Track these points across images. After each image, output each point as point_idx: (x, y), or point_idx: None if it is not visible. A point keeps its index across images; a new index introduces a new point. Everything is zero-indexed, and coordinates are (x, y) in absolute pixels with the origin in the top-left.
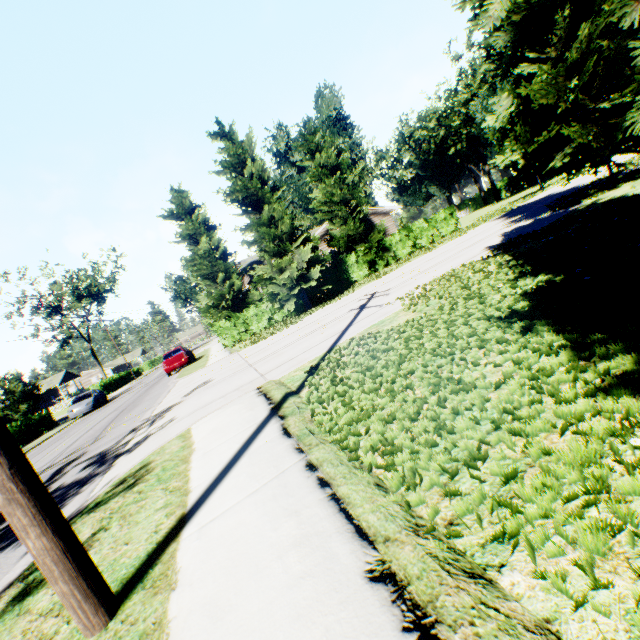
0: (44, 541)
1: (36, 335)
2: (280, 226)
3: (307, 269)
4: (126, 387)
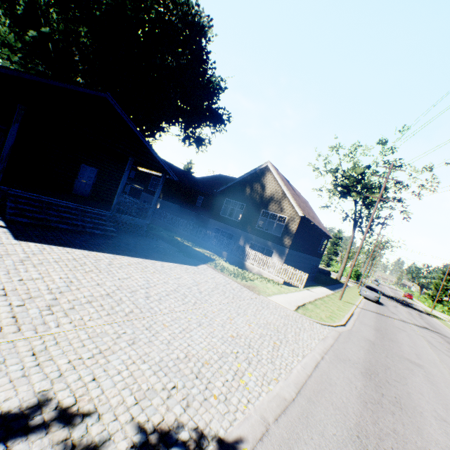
0: (432, 309)
1: None
2: None
3: None
4: None
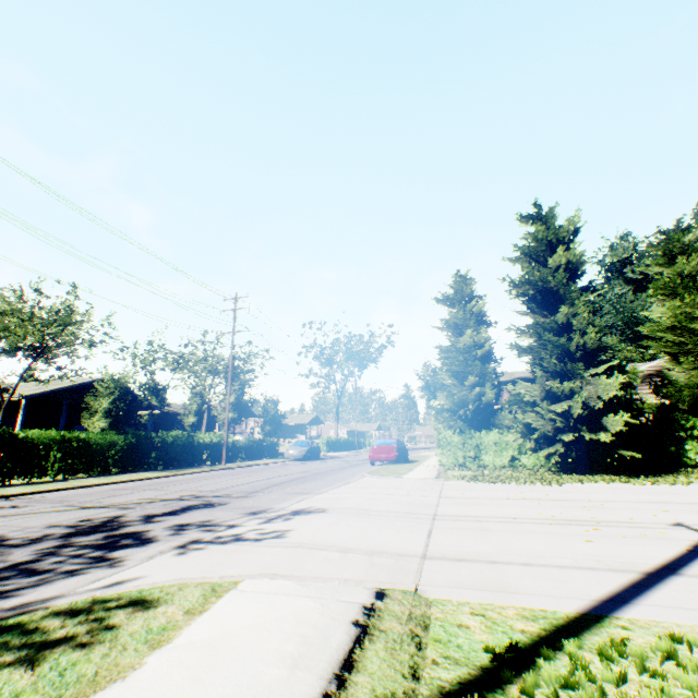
0: None
1: (308, 376)
2: (576, 338)
3: (600, 411)
4: (343, 453)
